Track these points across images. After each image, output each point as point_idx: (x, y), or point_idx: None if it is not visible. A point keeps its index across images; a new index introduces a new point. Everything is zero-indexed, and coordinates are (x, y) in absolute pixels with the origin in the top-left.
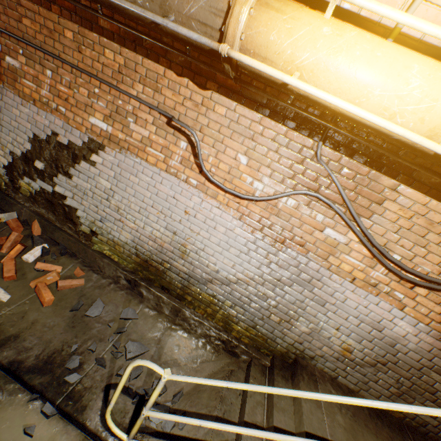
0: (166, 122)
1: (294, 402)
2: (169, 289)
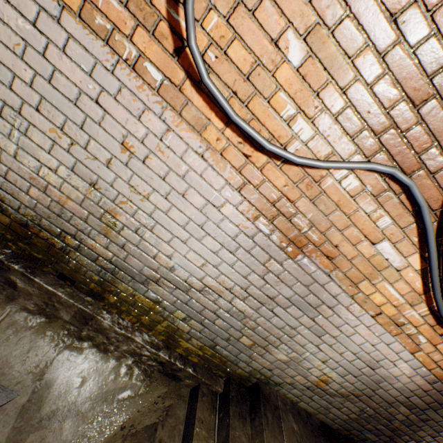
0: None
1: None
2: (75, 281)
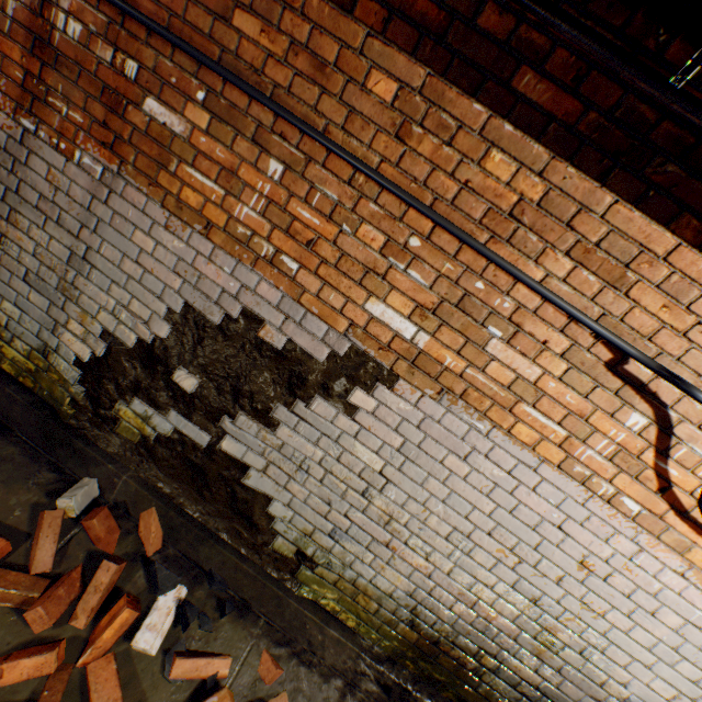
0: (606, 360)
1: None
2: None
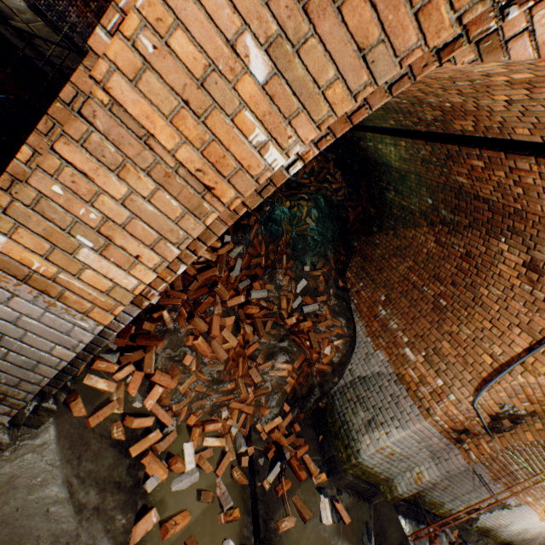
0: None
1: None
2: (486, 535)
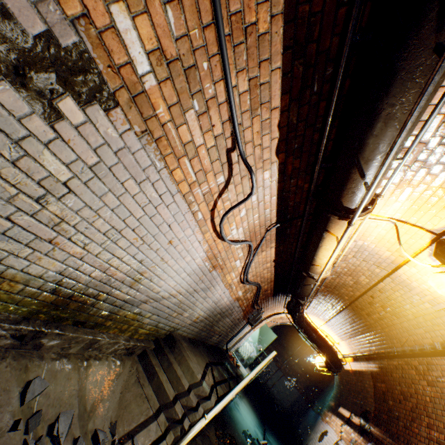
0: (228, 148)
1: (181, 366)
2: (87, 322)
